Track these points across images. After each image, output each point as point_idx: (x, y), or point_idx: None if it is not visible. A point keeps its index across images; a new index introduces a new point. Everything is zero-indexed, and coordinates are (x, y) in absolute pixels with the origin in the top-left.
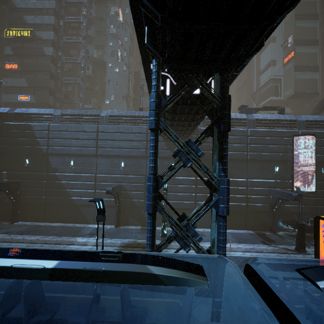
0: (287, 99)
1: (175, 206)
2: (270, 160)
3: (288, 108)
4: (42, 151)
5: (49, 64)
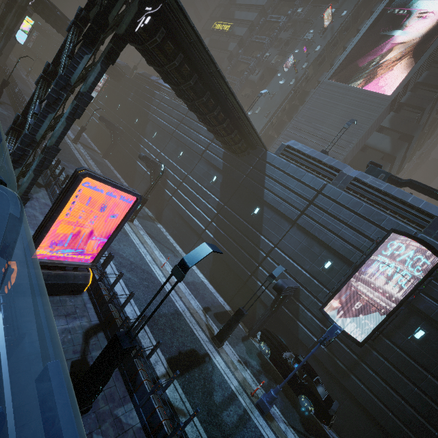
0: None
1: (187, 219)
2: (327, 245)
3: None
4: (148, 116)
5: (224, 59)
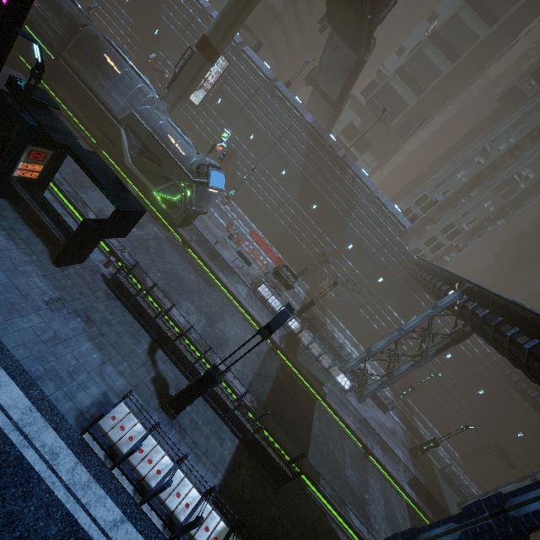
0: (367, 108)
1: (110, 35)
2: None
3: (359, 120)
4: None
5: None
